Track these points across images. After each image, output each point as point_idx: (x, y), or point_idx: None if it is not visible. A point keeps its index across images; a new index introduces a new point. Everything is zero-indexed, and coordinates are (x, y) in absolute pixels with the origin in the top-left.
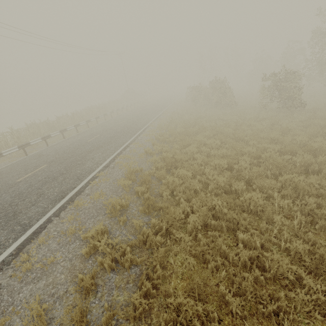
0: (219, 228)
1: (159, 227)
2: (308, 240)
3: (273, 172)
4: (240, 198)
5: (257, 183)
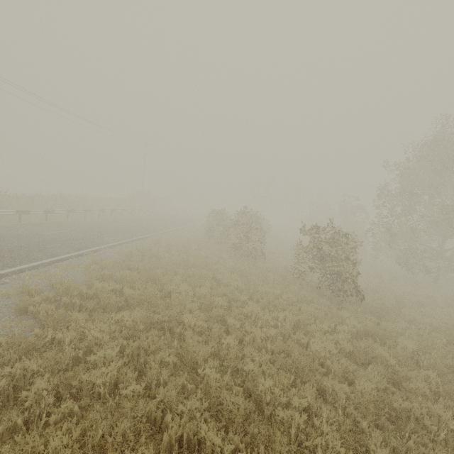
0: None
1: None
2: None
3: None
4: None
5: None
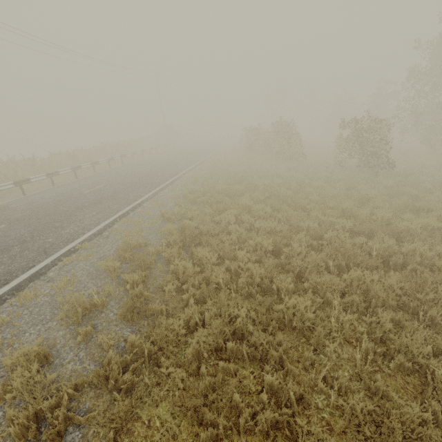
0: (239, 356)
1: (141, 349)
2: (376, 389)
3: (338, 263)
4: (278, 306)
5: (312, 279)
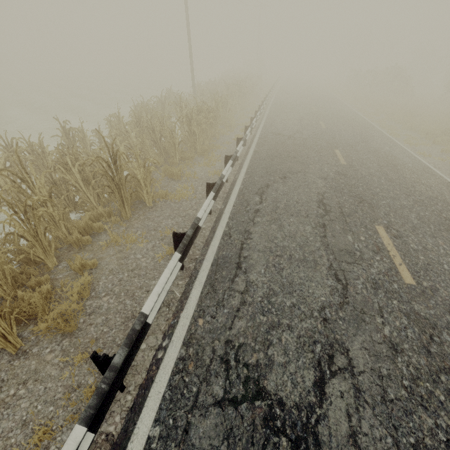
0: None
1: None
2: None
3: None
4: None
5: None
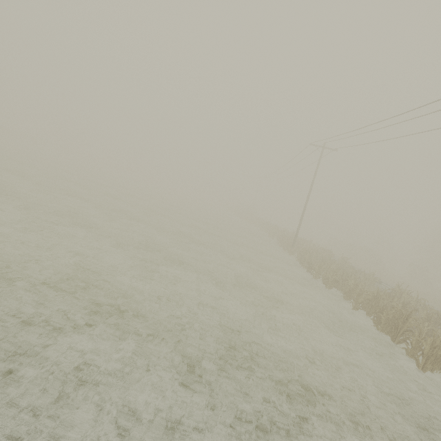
0: None
1: None
2: None
3: None
4: None
5: None
